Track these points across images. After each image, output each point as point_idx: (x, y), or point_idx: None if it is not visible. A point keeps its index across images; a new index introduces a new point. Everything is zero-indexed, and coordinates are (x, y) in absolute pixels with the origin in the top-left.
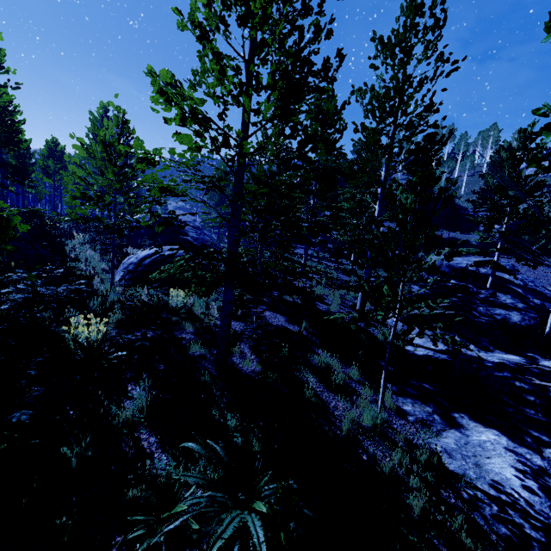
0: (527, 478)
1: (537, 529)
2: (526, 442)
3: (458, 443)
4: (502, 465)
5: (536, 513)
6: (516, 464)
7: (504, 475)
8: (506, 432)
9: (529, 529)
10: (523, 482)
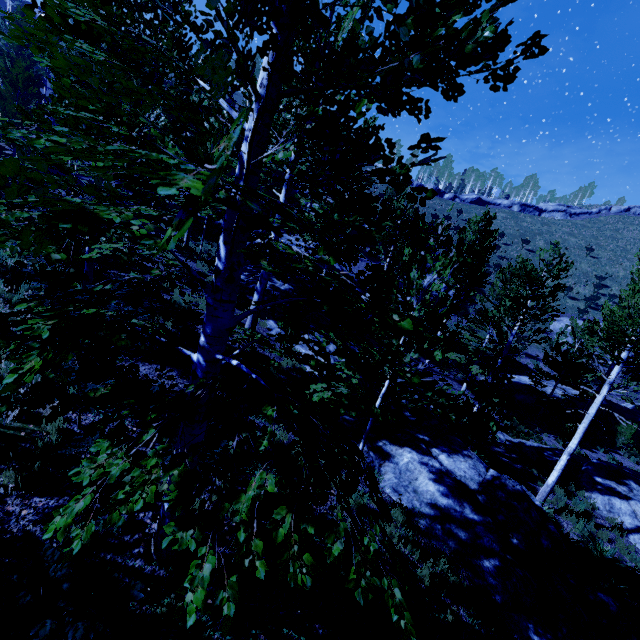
0: (440, 485)
1: (462, 528)
2: (424, 450)
3: (397, 476)
4: (425, 481)
5: (456, 514)
6: (430, 475)
7: (430, 491)
8: (412, 446)
9: (460, 532)
10: (440, 490)
